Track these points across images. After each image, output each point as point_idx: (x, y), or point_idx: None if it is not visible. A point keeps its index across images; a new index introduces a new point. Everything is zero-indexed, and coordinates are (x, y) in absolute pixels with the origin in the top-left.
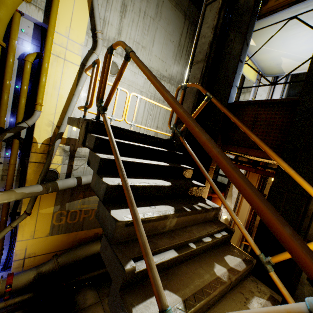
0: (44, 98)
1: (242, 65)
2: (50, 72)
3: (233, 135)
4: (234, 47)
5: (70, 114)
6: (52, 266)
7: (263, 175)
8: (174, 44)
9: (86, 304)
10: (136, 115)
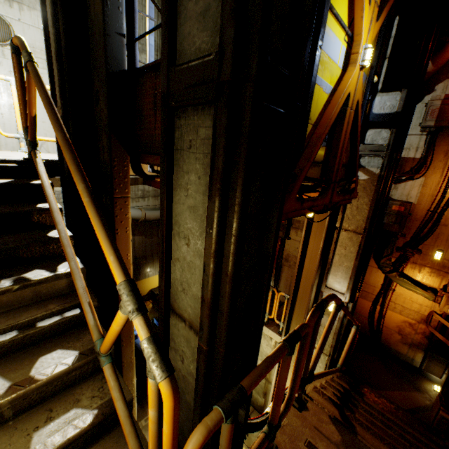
0: None
1: None
2: None
3: (141, 134)
4: None
5: None
6: None
7: None
8: None
9: None
10: None
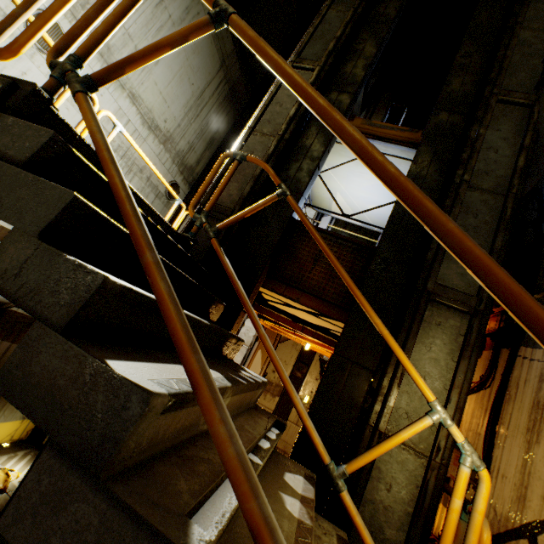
0: None
1: (317, 174)
2: None
3: (285, 267)
4: (314, 145)
5: None
6: None
7: (312, 337)
8: (194, 90)
9: None
10: None
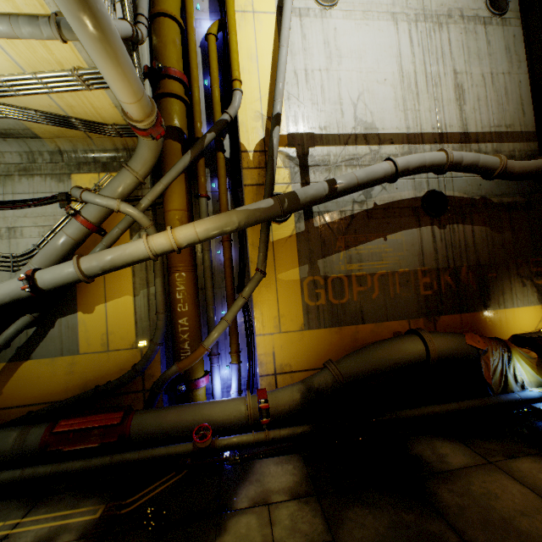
0: (241, 78)
1: None
2: (239, 38)
3: None
4: None
5: (282, 79)
6: (328, 378)
7: None
8: None
9: (449, 465)
10: (398, 62)
